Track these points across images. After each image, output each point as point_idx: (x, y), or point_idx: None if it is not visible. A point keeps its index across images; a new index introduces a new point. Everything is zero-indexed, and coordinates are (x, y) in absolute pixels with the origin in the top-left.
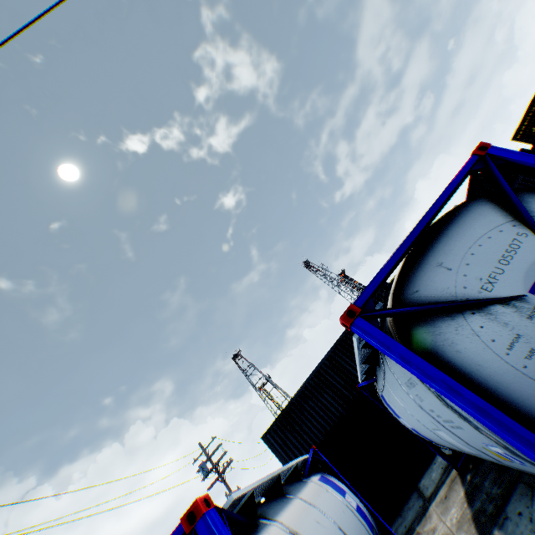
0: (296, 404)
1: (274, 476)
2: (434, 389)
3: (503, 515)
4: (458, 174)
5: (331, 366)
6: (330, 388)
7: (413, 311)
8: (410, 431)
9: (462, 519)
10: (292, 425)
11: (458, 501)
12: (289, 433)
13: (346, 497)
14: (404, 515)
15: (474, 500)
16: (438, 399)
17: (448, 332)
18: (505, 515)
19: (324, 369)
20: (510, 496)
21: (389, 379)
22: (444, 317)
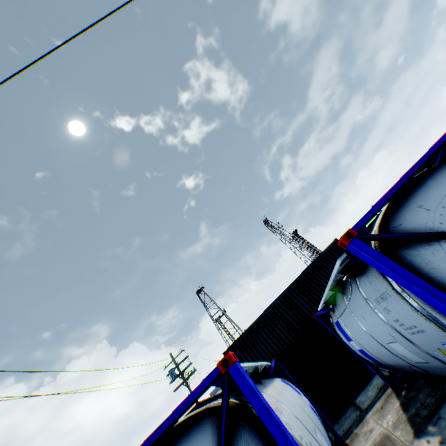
0: (254, 330)
1: (253, 368)
2: (412, 293)
3: (437, 416)
4: (438, 141)
5: (285, 303)
6: (283, 320)
7: (399, 237)
8: (356, 354)
9: (398, 421)
10: (249, 347)
11: (394, 409)
12: (246, 352)
13: (302, 396)
14: (341, 422)
15: (409, 408)
16: (409, 306)
17: (425, 254)
18: (438, 416)
19: (279, 304)
20: (443, 402)
21: (354, 302)
22: (422, 243)
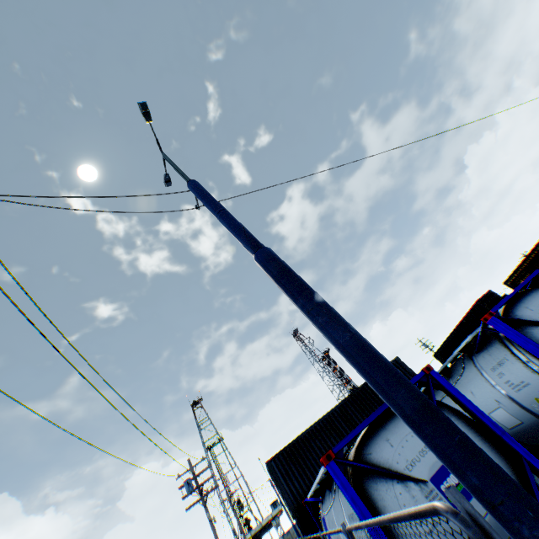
0: (304, 439)
1: None
2: (528, 350)
3: None
4: (532, 274)
5: (341, 415)
6: (338, 434)
7: (518, 320)
8: None
9: None
10: (297, 459)
11: None
12: (293, 465)
13: None
14: None
15: None
16: (522, 364)
17: (532, 332)
18: None
19: (335, 415)
20: None
21: (464, 379)
22: (530, 326)
